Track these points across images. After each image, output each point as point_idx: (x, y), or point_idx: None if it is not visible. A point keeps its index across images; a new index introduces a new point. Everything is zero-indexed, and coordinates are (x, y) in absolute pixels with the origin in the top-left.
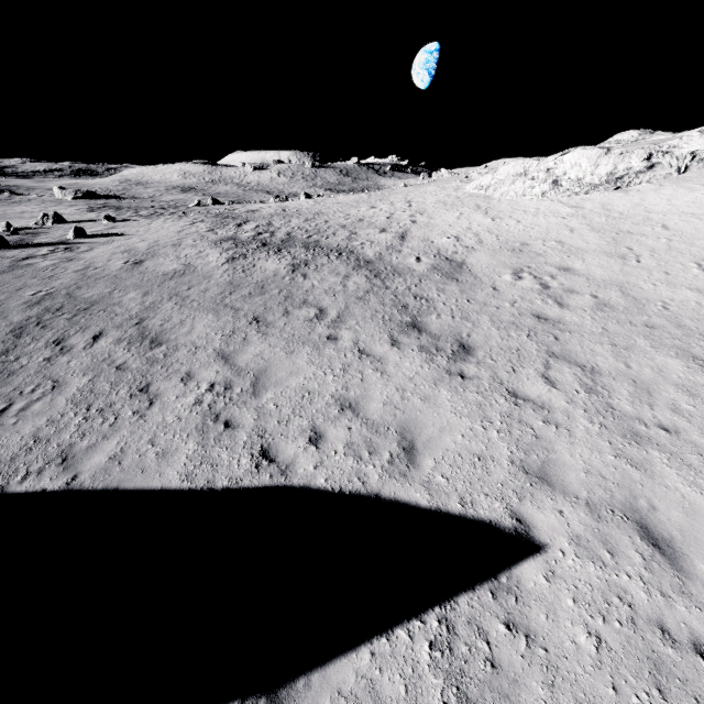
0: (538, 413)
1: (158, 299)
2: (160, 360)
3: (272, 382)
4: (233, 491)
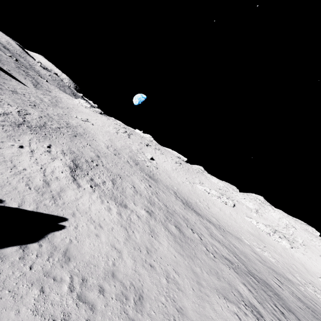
0: (38, 91)
1: (3, 60)
2: (3, 64)
3: (15, 74)
4: (8, 72)
